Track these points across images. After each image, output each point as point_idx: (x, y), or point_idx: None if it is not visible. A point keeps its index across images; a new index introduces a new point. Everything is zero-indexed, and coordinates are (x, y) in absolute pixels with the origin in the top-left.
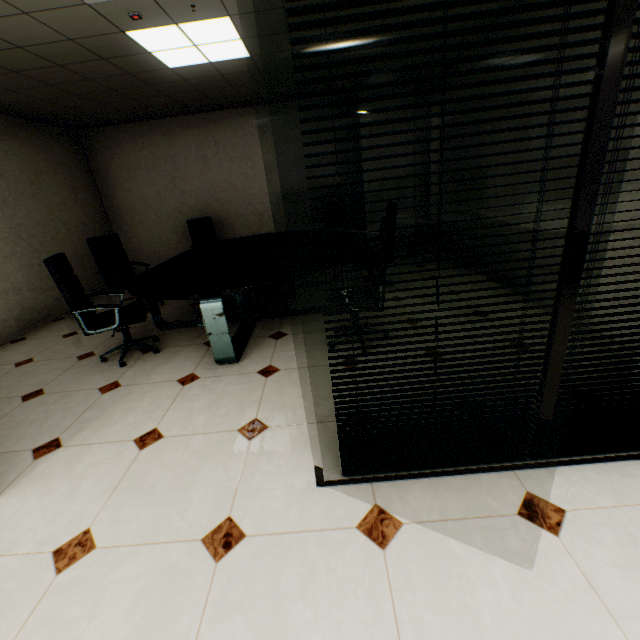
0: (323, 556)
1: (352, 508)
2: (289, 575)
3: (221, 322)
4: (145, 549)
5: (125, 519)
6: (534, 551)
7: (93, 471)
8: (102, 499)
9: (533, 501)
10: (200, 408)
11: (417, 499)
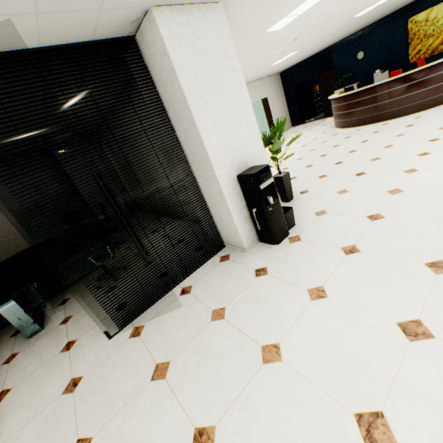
0: (118, 354)
1: (126, 334)
2: (107, 369)
3: (19, 312)
4: (32, 421)
5: (11, 425)
6: (184, 301)
7: None
8: None
9: (184, 289)
10: (29, 362)
11: (149, 314)
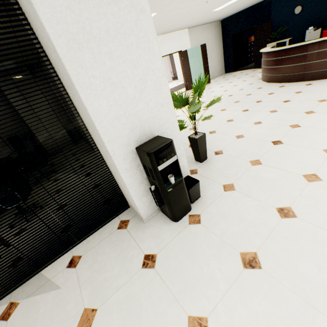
0: None
1: None
2: None
3: None
4: None
5: None
6: (66, 279)
7: None
8: None
9: (73, 258)
10: None
11: (30, 287)
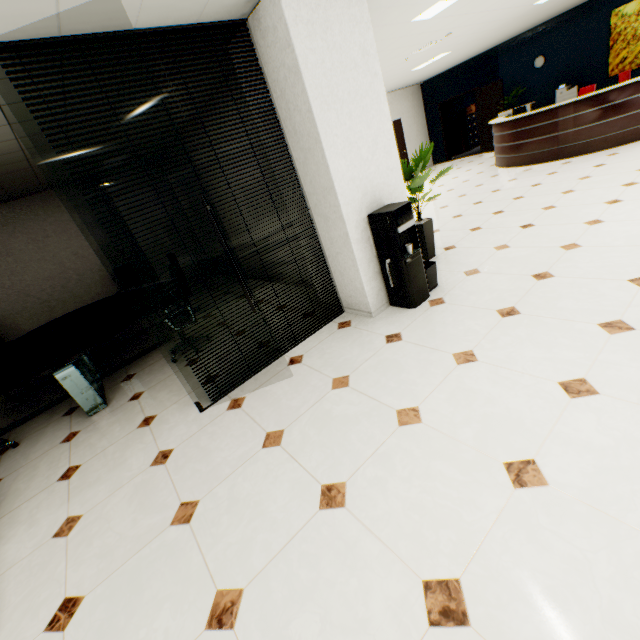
0: (216, 426)
1: (222, 407)
2: (204, 441)
3: (80, 381)
4: (118, 491)
5: (92, 497)
6: (294, 371)
7: (39, 509)
8: (64, 507)
9: (293, 359)
10: (98, 439)
11: (249, 386)
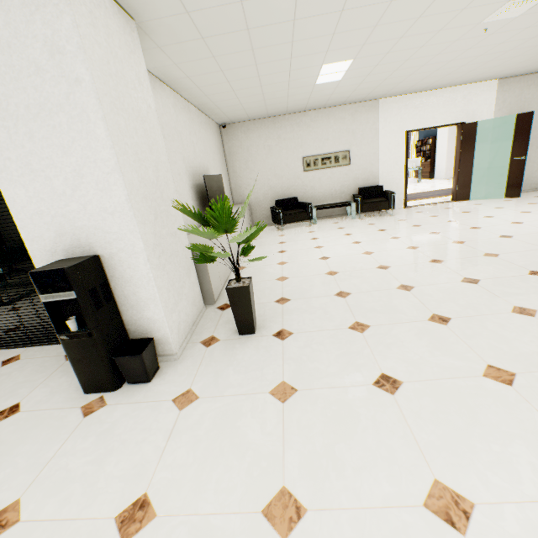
0: None
1: None
2: None
3: None
4: None
5: None
6: None
7: None
8: None
9: (16, 357)
10: None
11: None
